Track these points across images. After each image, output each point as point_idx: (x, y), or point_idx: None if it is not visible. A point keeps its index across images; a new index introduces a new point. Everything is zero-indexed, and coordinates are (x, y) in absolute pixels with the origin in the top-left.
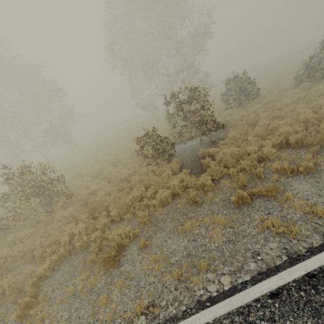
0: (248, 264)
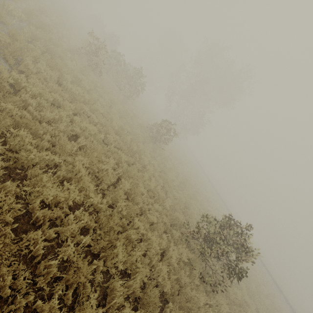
0: None
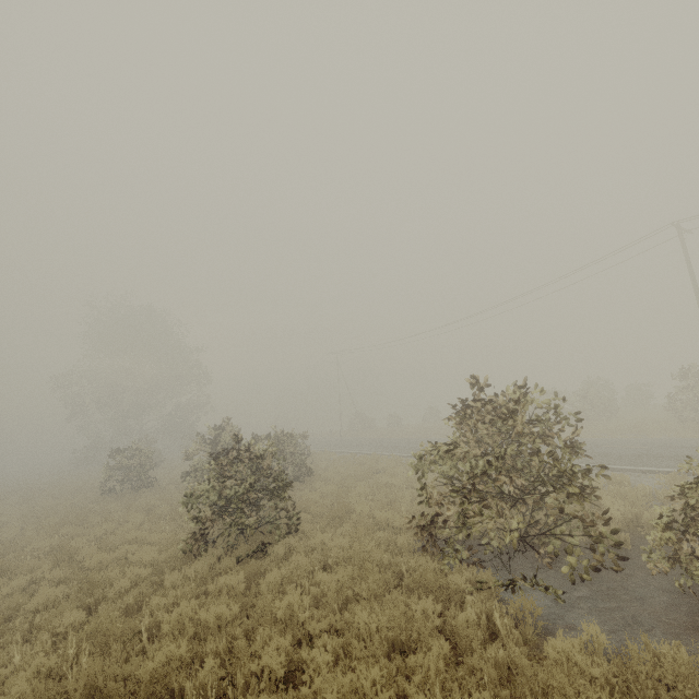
0: None
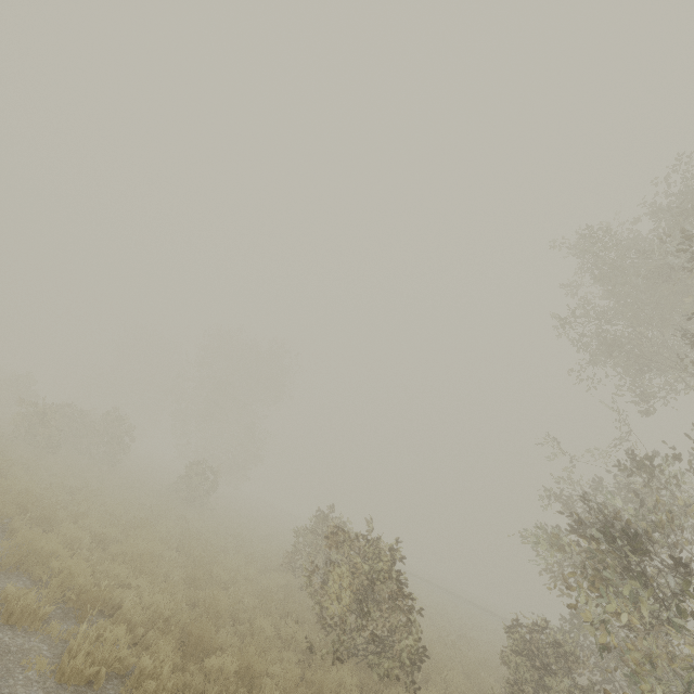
0: None
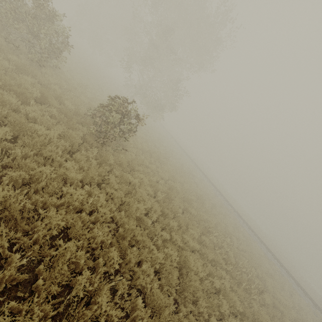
0: None
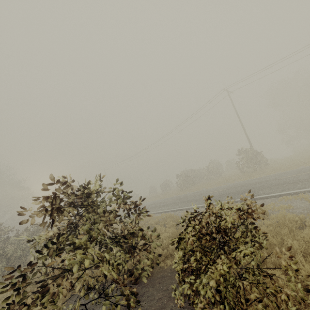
0: (268, 200)
